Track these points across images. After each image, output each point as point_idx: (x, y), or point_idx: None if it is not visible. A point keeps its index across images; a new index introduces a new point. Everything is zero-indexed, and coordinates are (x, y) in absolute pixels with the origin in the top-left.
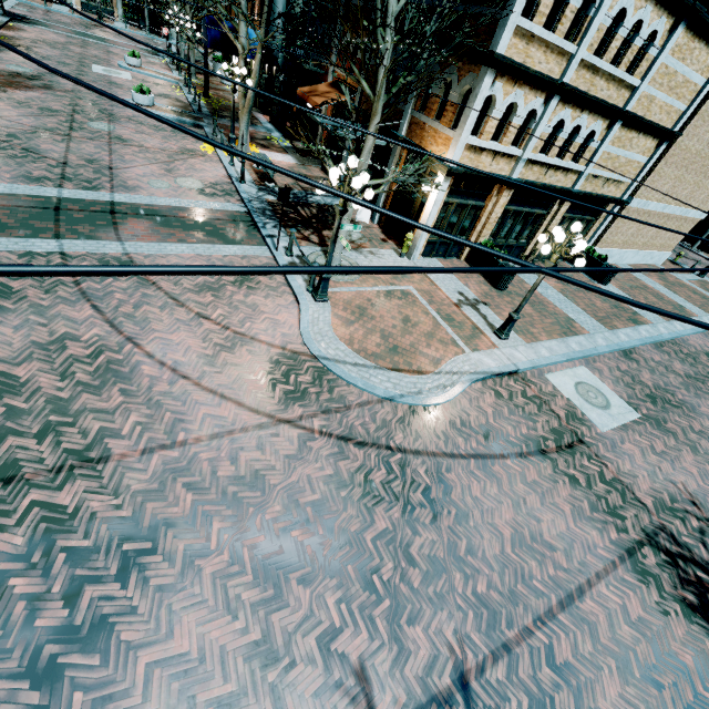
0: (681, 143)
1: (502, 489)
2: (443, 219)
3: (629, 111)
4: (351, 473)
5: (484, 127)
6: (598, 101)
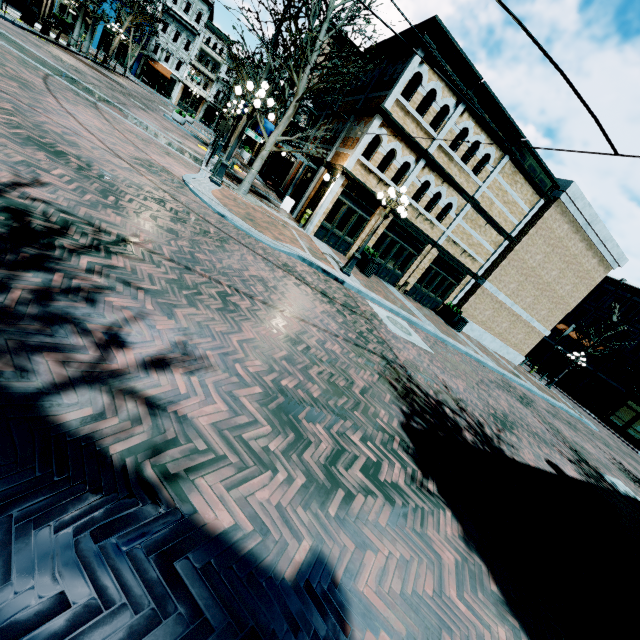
0: (519, 252)
1: (273, 272)
2: (337, 215)
3: (475, 198)
4: (152, 193)
5: (373, 156)
6: (453, 180)
